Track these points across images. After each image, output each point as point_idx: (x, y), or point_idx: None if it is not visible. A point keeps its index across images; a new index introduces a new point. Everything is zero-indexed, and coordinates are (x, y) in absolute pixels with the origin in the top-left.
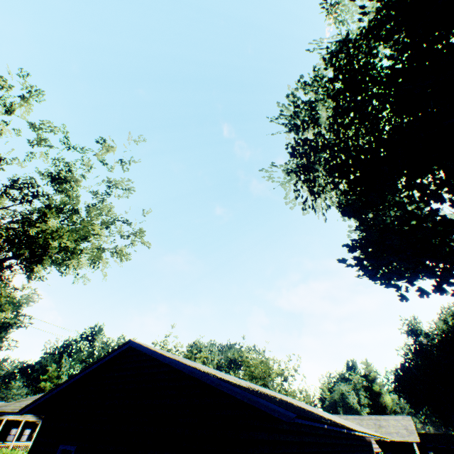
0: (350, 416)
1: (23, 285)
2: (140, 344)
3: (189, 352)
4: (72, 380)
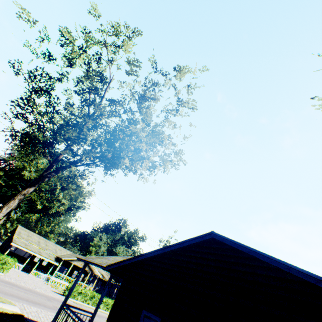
0: None
1: (92, 182)
2: (228, 238)
3: None
4: (151, 254)
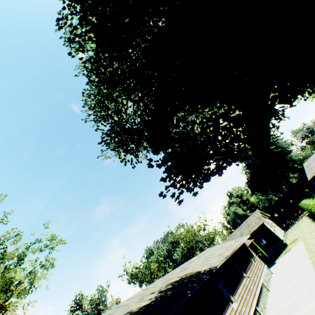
0: (236, 230)
1: None
2: None
3: (144, 263)
4: None
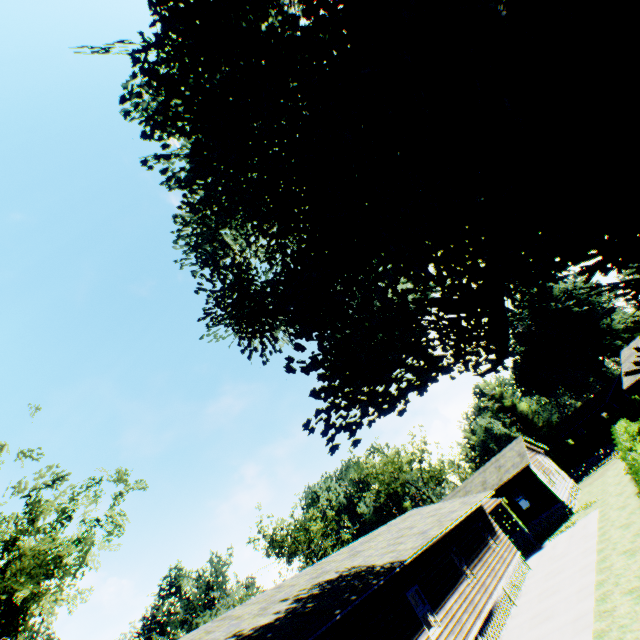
0: (475, 474)
1: None
2: None
3: (297, 520)
4: None
